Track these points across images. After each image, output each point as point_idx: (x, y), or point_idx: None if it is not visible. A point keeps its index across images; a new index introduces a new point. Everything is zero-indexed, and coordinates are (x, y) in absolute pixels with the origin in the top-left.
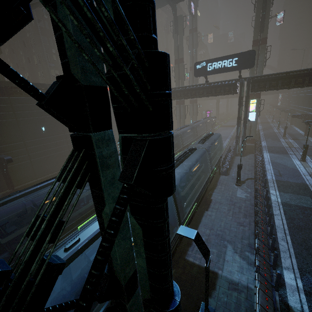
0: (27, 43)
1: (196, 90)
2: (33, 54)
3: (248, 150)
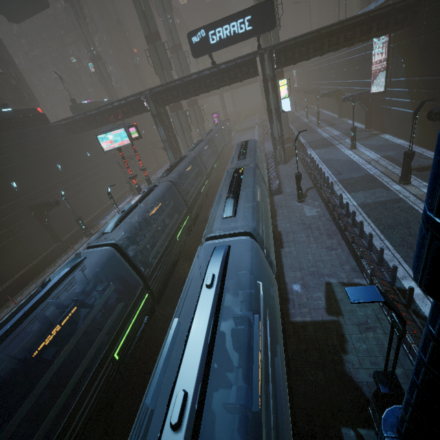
0: None
1: (200, 81)
2: None
3: (288, 153)
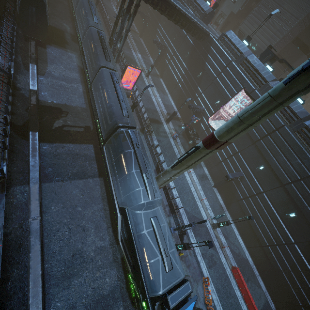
0: None
1: None
2: None
3: None
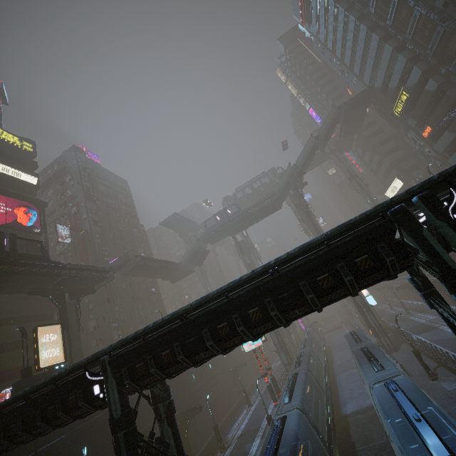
0: (83, 310)
1: None
2: (90, 320)
3: (393, 342)
